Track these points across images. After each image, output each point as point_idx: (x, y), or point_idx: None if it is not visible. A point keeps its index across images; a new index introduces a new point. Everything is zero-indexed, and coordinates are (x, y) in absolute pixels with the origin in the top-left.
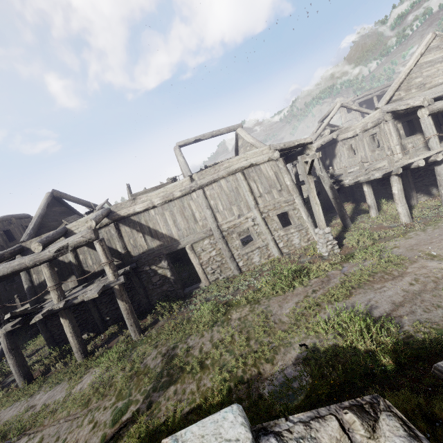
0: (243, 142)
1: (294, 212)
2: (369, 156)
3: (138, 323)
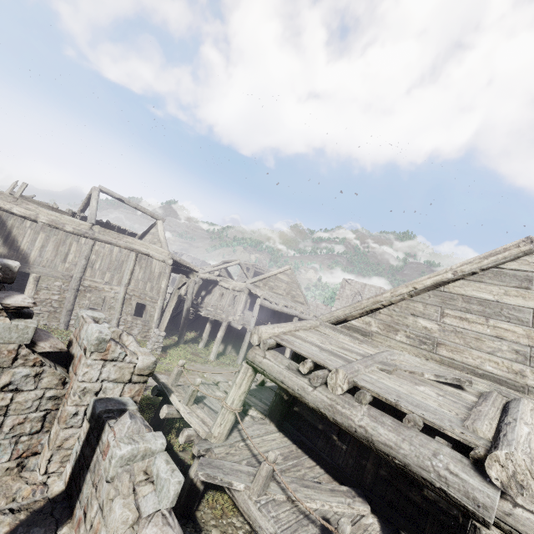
0: (156, 233)
1: (151, 309)
2: (226, 307)
3: None
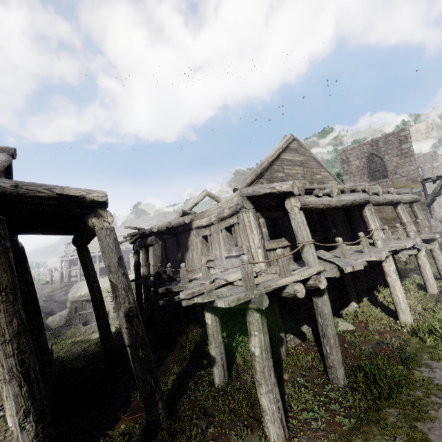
0: None
1: None
2: (225, 257)
3: None
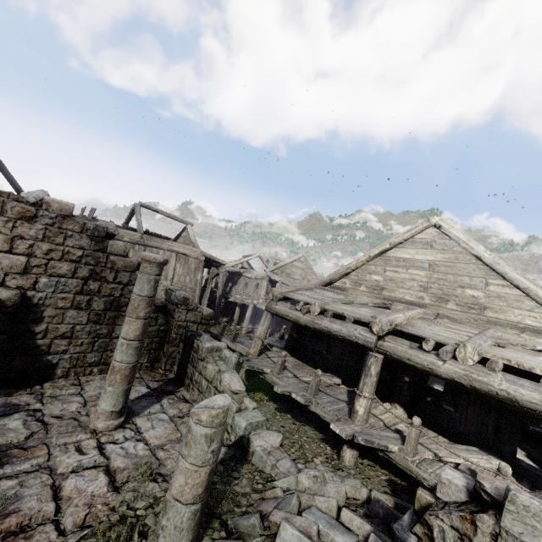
0: (187, 236)
1: (192, 297)
2: (251, 294)
3: None
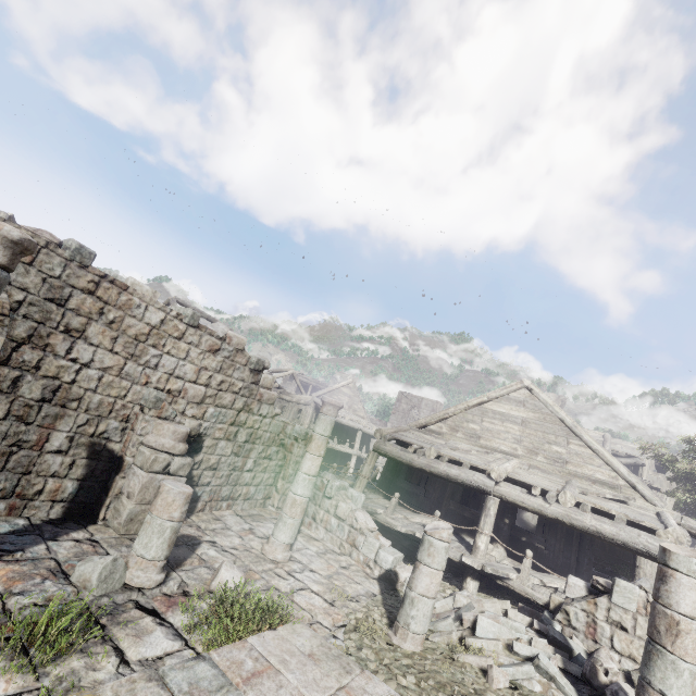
0: None
1: None
2: (290, 421)
3: None
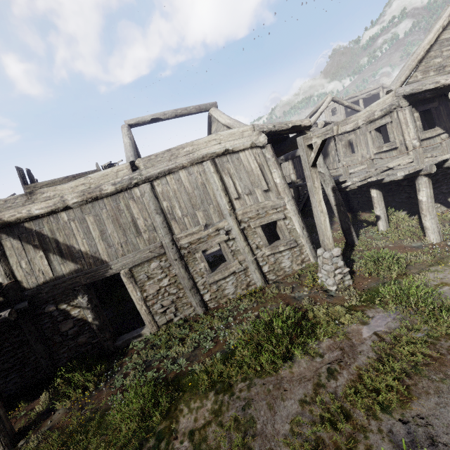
0: (217, 127)
1: (285, 222)
2: (374, 154)
3: (4, 426)
